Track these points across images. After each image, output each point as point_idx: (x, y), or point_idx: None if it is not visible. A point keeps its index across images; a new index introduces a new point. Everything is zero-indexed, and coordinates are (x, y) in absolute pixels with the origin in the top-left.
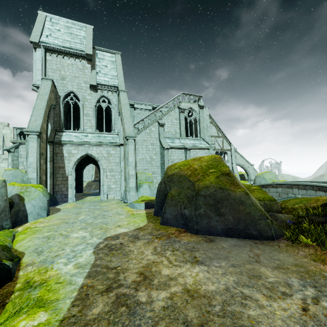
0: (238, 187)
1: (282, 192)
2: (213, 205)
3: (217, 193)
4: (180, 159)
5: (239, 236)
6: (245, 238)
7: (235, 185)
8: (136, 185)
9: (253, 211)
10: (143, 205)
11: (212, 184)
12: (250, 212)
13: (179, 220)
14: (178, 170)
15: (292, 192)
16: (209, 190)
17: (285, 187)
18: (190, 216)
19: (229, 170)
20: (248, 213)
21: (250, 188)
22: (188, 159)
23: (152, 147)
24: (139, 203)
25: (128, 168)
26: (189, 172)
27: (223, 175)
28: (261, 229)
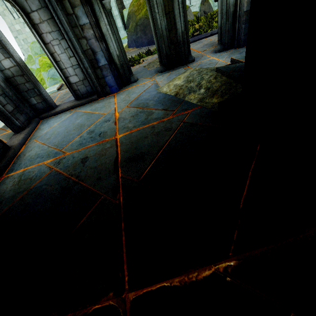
0: None
1: None
2: (143, 30)
3: (145, 22)
4: None
5: (152, 44)
6: (154, 44)
7: None
8: (123, 24)
9: None
10: (126, 40)
11: (142, 16)
12: None
13: (133, 43)
14: (132, 7)
15: None
16: (141, 21)
17: None
18: (135, 39)
19: None
20: None
21: None
22: None
23: None
24: (124, 39)
25: (112, 10)
26: (136, 8)
27: None
28: None
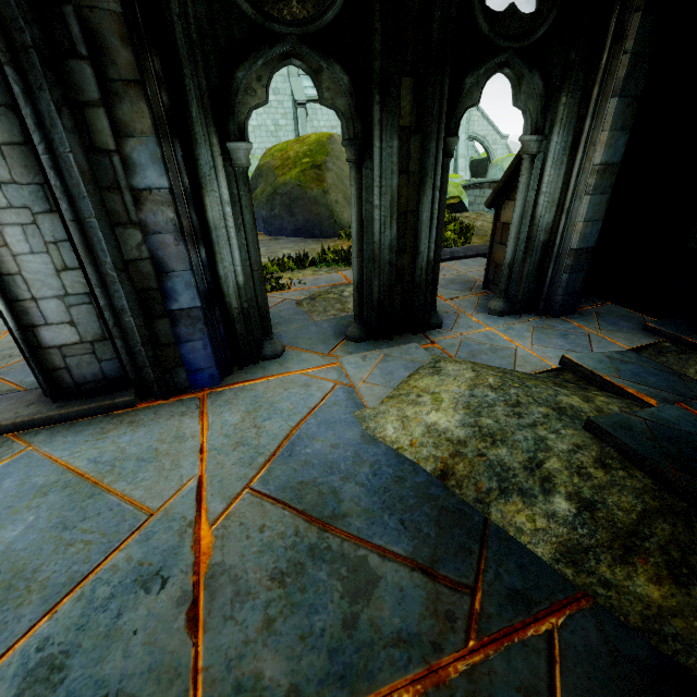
0: (321, 184)
1: None
2: (288, 205)
3: (294, 192)
4: (332, 126)
5: (305, 236)
6: (309, 238)
7: (319, 182)
8: None
9: (323, 211)
10: None
11: (291, 180)
12: (320, 213)
13: (260, 223)
14: (270, 158)
15: None
16: (287, 188)
17: None
18: (266, 218)
19: (322, 161)
20: (318, 214)
21: None
22: None
23: (275, 100)
24: None
25: None
26: (279, 162)
27: (313, 168)
28: (323, 229)
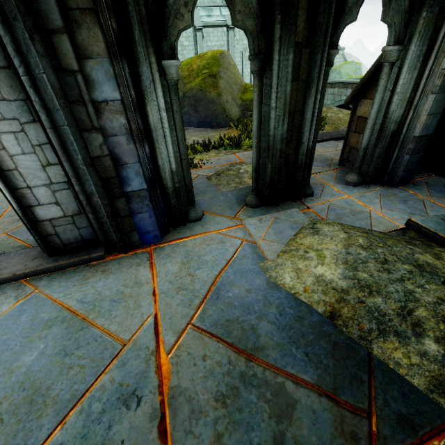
0: (216, 89)
1: (337, 94)
2: (193, 105)
3: (198, 95)
4: (221, 45)
5: (206, 127)
6: (209, 128)
7: (214, 87)
8: None
9: (218, 109)
10: None
11: (196, 86)
12: (216, 110)
13: None
14: (180, 71)
15: (345, 94)
16: (192, 92)
17: (341, 87)
18: None
19: (217, 72)
20: (214, 110)
21: (247, 90)
22: (231, 45)
23: None
24: None
25: None
26: (186, 73)
27: (210, 77)
28: (218, 121)
